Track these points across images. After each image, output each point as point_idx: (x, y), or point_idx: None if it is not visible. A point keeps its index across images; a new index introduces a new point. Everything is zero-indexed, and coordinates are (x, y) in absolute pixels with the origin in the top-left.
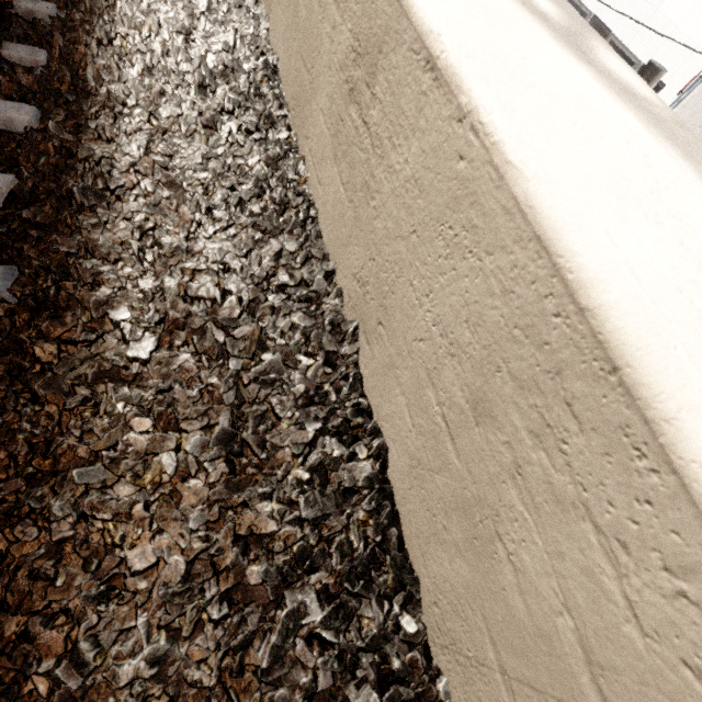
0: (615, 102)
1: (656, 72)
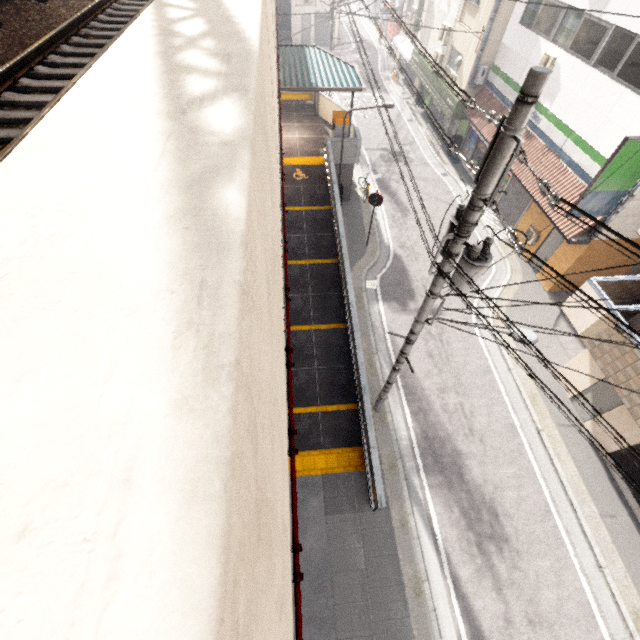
0: (153, 143)
1: (537, 76)
